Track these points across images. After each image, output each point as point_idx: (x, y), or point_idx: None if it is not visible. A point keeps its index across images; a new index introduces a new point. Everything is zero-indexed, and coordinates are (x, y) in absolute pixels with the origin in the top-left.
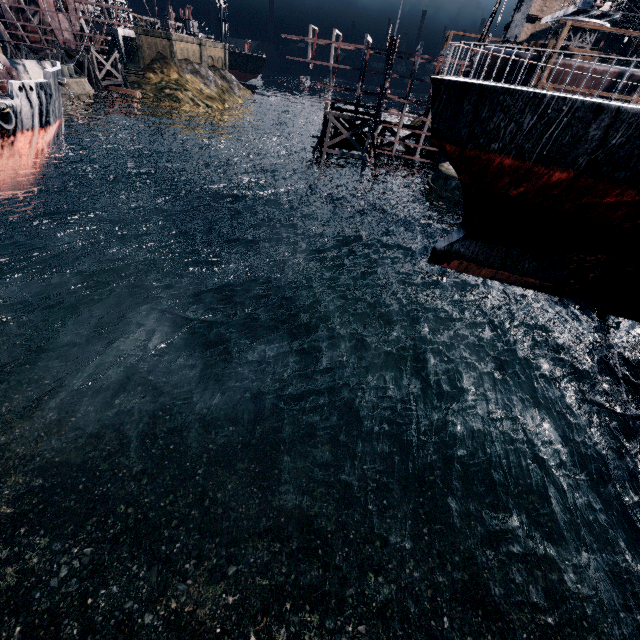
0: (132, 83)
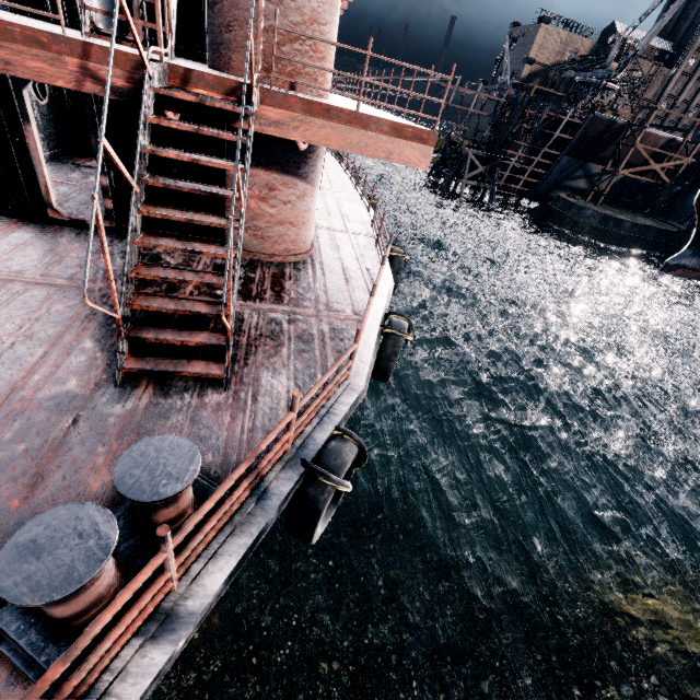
0: None
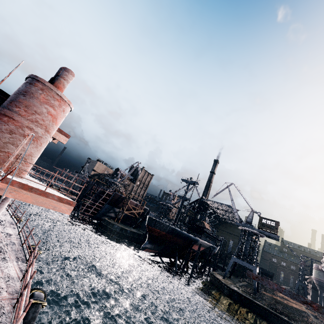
0: None
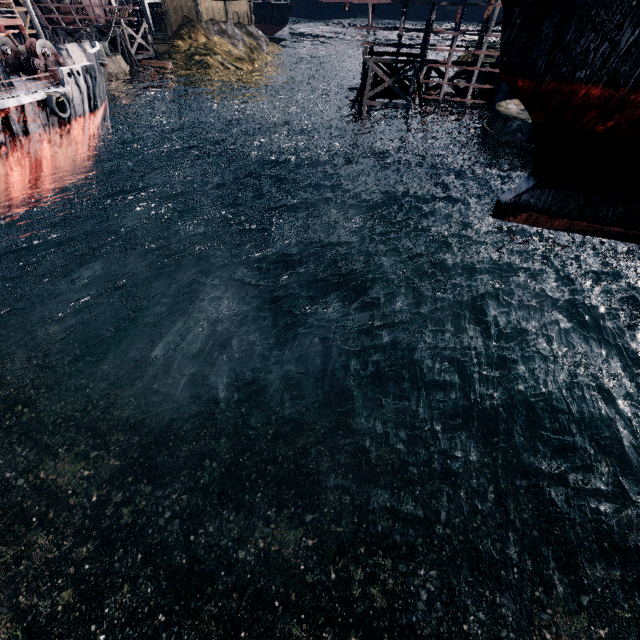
0: (162, 54)
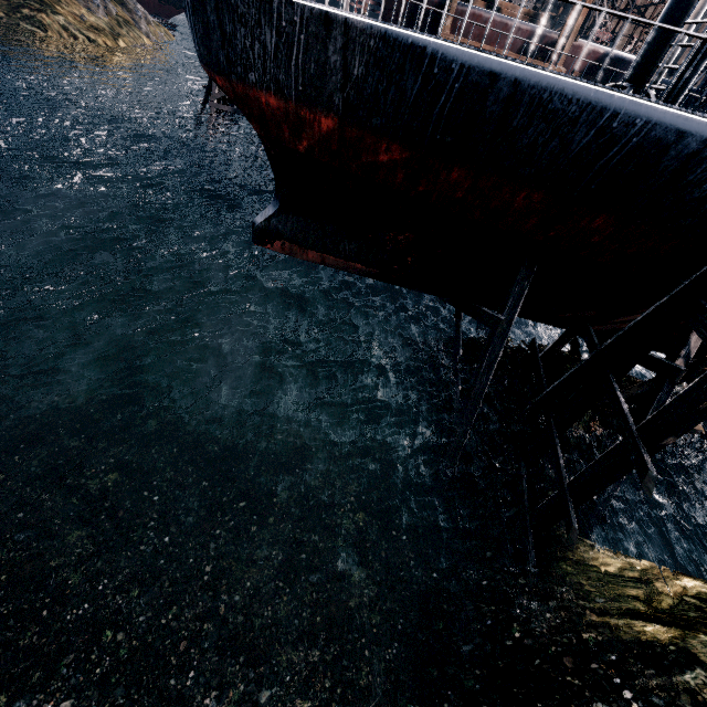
0: None
